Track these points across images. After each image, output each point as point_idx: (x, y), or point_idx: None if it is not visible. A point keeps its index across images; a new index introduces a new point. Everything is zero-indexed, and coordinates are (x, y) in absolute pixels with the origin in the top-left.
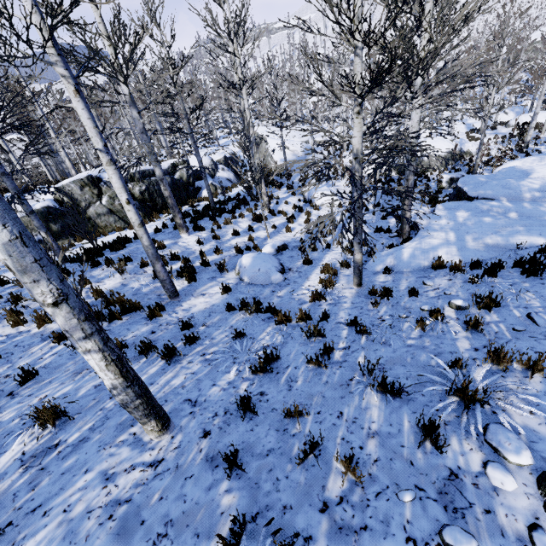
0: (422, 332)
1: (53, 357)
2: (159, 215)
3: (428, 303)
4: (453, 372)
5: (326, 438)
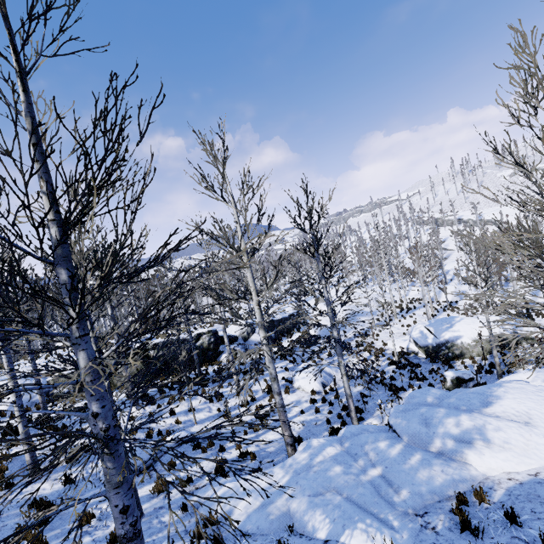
0: None
1: None
2: (164, 377)
3: None
4: None
5: None
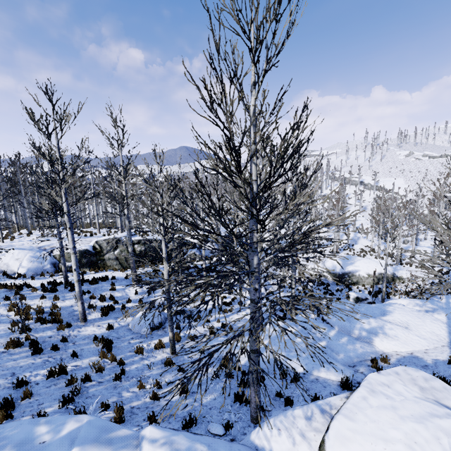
0: (138, 390)
1: (4, 332)
2: (145, 266)
3: (177, 379)
4: (103, 410)
5: (21, 408)
